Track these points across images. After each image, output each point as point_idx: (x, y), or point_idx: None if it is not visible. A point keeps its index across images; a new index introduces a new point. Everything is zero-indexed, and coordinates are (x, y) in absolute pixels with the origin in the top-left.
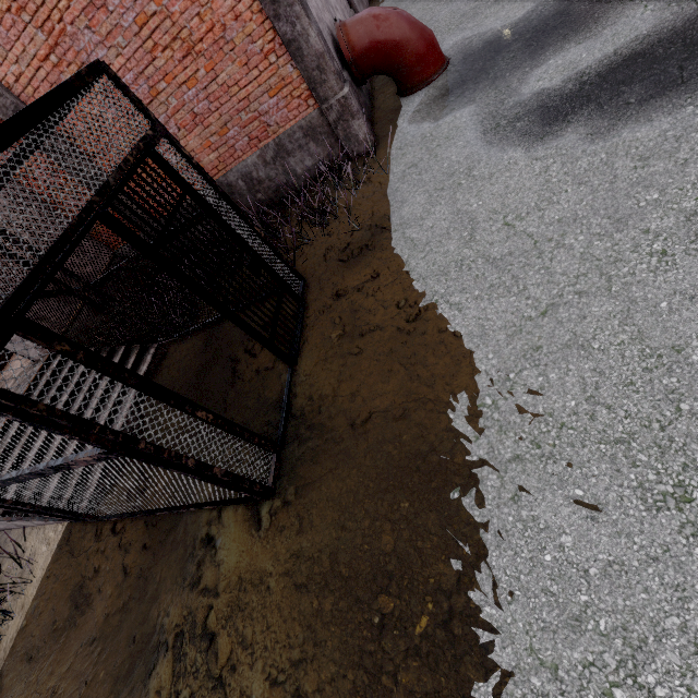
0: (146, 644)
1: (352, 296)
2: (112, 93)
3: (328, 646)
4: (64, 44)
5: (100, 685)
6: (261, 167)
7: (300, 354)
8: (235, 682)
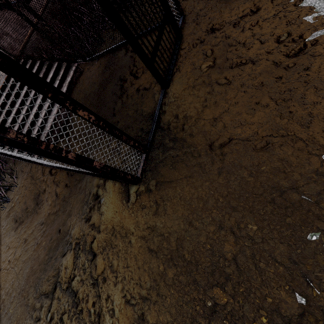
0: (64, 237)
1: (227, 30)
2: None
3: (167, 301)
4: None
5: (43, 248)
6: None
7: (172, 80)
8: (104, 288)
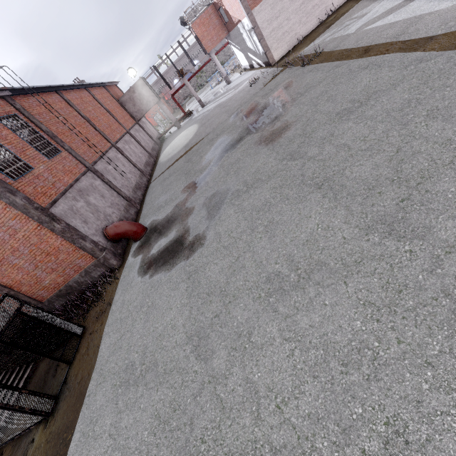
0: None
1: (94, 333)
2: (9, 300)
3: (49, 454)
4: (4, 260)
5: None
6: (81, 278)
7: (74, 359)
8: None
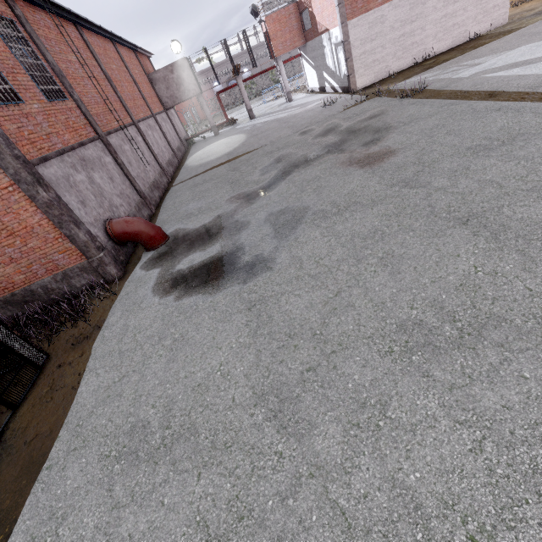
0: None
1: (66, 366)
2: None
3: None
4: None
5: None
6: (54, 283)
7: (23, 402)
8: None
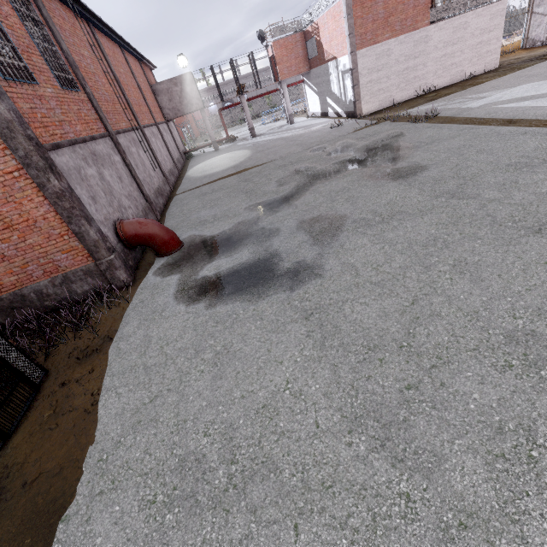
0: None
1: (72, 384)
2: None
3: None
4: None
5: None
6: (50, 287)
7: (16, 430)
8: None
